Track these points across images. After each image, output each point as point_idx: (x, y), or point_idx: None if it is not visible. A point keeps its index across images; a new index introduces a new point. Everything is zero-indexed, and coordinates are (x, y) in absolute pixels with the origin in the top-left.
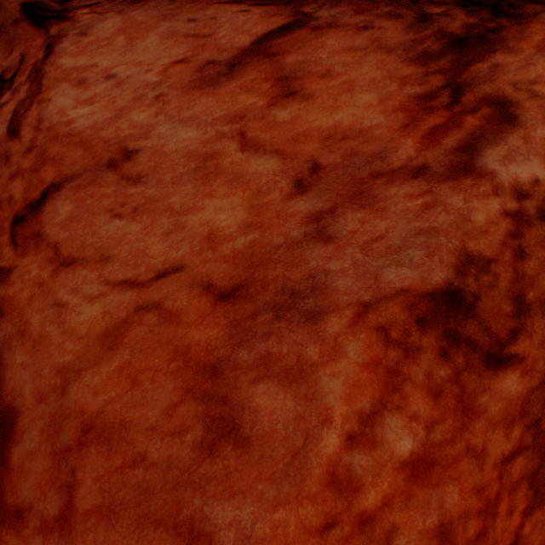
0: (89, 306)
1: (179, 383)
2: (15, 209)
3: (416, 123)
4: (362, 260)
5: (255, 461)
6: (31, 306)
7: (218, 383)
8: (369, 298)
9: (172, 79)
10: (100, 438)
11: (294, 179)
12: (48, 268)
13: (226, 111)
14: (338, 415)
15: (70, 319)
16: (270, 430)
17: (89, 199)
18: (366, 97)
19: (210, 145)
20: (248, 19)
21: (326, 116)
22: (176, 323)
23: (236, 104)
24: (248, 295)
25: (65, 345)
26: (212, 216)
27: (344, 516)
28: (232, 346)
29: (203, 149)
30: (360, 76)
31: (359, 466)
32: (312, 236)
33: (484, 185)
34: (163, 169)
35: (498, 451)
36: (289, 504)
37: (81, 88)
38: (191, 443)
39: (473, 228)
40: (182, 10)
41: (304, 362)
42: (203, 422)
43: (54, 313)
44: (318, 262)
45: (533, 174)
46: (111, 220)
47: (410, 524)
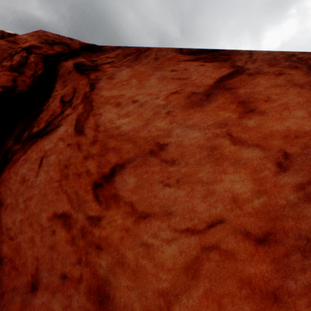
0: (168, 246)
1: (252, 306)
2: (93, 178)
3: None
4: None
5: None
6: (123, 244)
7: (282, 306)
8: None
9: (173, 102)
10: None
11: (274, 162)
12: (129, 219)
13: (213, 121)
14: None
15: (157, 256)
16: None
17: (145, 174)
18: (299, 112)
19: (211, 141)
20: (206, 69)
21: (278, 123)
22: (233, 259)
23: (218, 116)
24: (276, 239)
25: (159, 275)
26: (230, 186)
27: None
28: (280, 277)
29: (208, 143)
30: (289, 100)
31: None
32: (304, 199)
33: None
34: (186, 156)
35: None
36: None
37: (119, 108)
38: None
39: None
40: (164, 65)
41: None
42: None
43: (143, 251)
44: None
45: None
46: (164, 188)
47: None
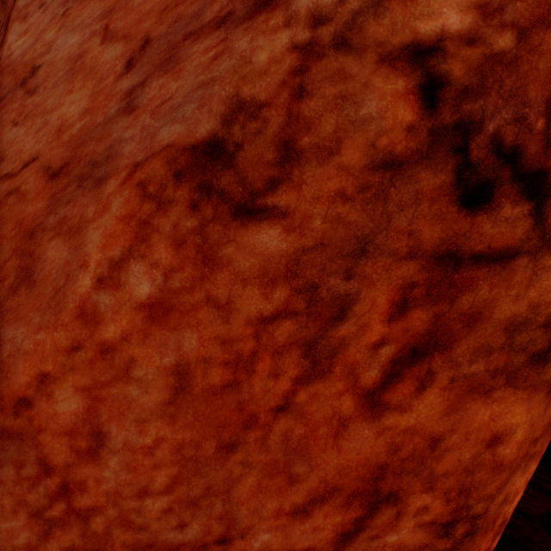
0: None
1: (13, 245)
2: None
3: None
4: (149, 124)
5: (35, 297)
6: None
7: (32, 243)
8: (142, 158)
9: None
10: None
11: (128, 60)
12: None
13: (103, 10)
14: (94, 261)
15: None
16: (49, 274)
17: (5, 115)
18: None
19: (84, 46)
20: None
21: None
22: (24, 201)
23: None
24: (68, 171)
25: None
26: (66, 110)
27: (88, 343)
28: (47, 214)
29: (79, 51)
30: None
31: (104, 304)
32: (123, 110)
33: (276, 17)
34: (50, 78)
35: (254, 310)
36: (49, 329)
37: (24, 23)
38: (7, 287)
39: (253, 71)
40: None
41: (83, 220)
42: (17, 272)
43: None
44: (119, 134)
45: None
46: (12, 129)
47: (148, 360)
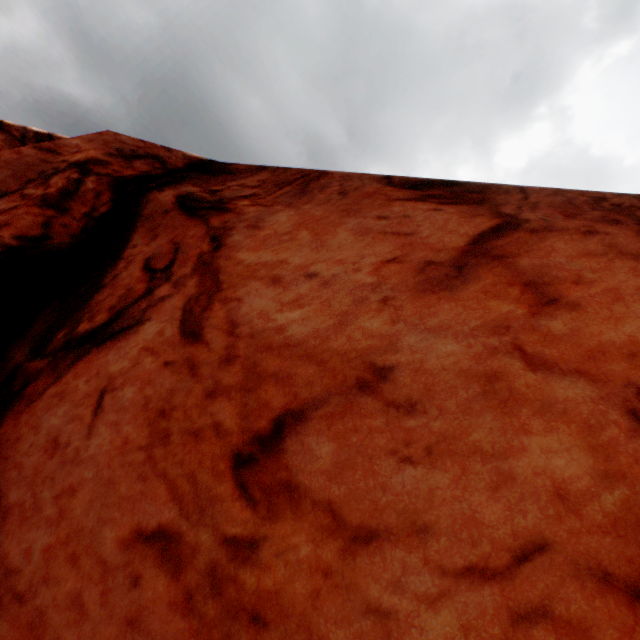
0: (432, 614)
1: None
2: (230, 442)
3: None
4: None
5: None
6: (320, 610)
7: None
8: None
9: (391, 280)
10: None
11: (623, 408)
12: (328, 544)
13: (481, 320)
14: None
15: None
16: None
17: (354, 435)
18: None
19: (485, 361)
20: (447, 218)
21: (611, 328)
22: None
23: (488, 311)
24: None
25: None
26: (544, 461)
27: None
28: None
29: (479, 366)
30: (620, 283)
31: None
32: None
33: None
34: (438, 393)
35: None
36: None
37: (278, 288)
38: None
39: None
40: (362, 206)
41: None
42: None
43: (374, 628)
44: None
45: None
46: (401, 467)
47: None
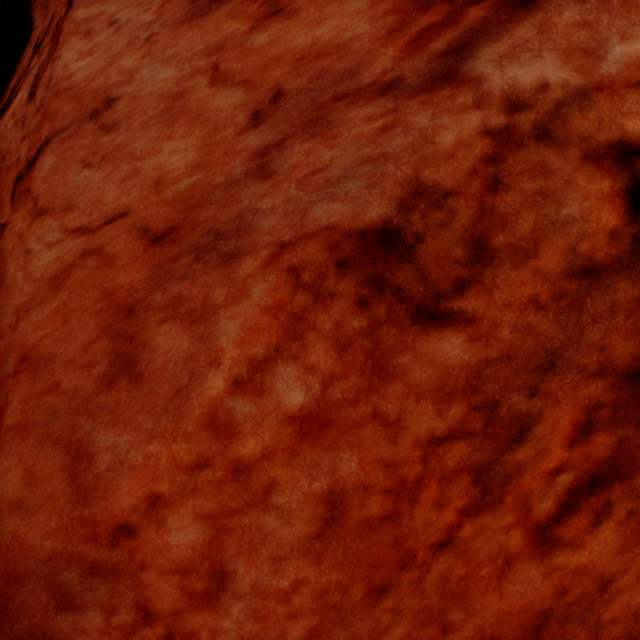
0: (48, 252)
1: (99, 322)
2: (20, 169)
3: (406, 27)
4: (295, 196)
5: (143, 396)
6: (12, 256)
7: (130, 323)
8: (290, 238)
9: (166, 16)
10: (31, 368)
11: (252, 111)
12: (28, 220)
13: (207, 44)
14: (228, 358)
15: (32, 265)
16: (162, 368)
17: (69, 152)
18: (357, 2)
19: (183, 83)
20: None
21: (306, 33)
22: (111, 267)
23: (219, 34)
24: (177, 238)
25: (25, 288)
26: (166, 160)
27: (218, 460)
28: (150, 288)
29: (176, 89)
30: None
31: (241, 412)
32: (253, 173)
33: (463, 95)
34: (135, 115)
35: (424, 428)
36: (164, 439)
37: (86, 40)
38: (96, 376)
39: (436, 152)
40: None
41: (209, 304)
42: (110, 358)
43: (24, 261)
44: (251, 201)
45: (542, 76)
46: (82, 171)
47: (293, 484)
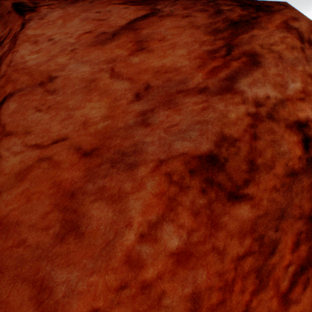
0: (14, 157)
1: (52, 201)
2: None
3: (205, 65)
4: (164, 136)
5: (85, 246)
6: None
7: (73, 202)
8: (164, 157)
9: (82, 41)
10: (4, 230)
11: (135, 93)
12: None
13: (106, 58)
14: (136, 222)
15: (2, 164)
16: (96, 229)
17: (26, 101)
18: (181, 51)
19: (95, 74)
20: (127, 11)
21: (158, 60)
22: (58, 168)
23: (112, 54)
24: (99, 154)
25: None
26: (88, 112)
27: (132, 282)
28: (85, 181)
29: (91, 77)
30: (180, 40)
31: (145, 253)
32: (139, 123)
33: (237, 98)
34: (67, 87)
35: (235, 252)
36: (100, 272)
37: (34, 45)
38: (52, 234)
39: (228, 121)
40: (94, 7)
41: (122, 191)
42: (61, 223)
43: None
44: (140, 137)
45: (266, 93)
46: (35, 113)
47: (174, 291)
